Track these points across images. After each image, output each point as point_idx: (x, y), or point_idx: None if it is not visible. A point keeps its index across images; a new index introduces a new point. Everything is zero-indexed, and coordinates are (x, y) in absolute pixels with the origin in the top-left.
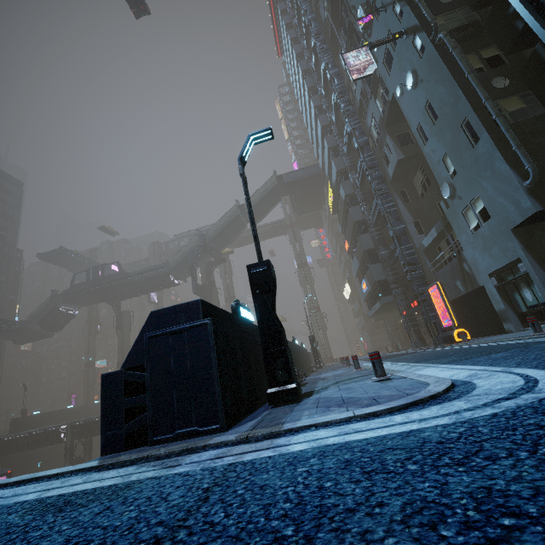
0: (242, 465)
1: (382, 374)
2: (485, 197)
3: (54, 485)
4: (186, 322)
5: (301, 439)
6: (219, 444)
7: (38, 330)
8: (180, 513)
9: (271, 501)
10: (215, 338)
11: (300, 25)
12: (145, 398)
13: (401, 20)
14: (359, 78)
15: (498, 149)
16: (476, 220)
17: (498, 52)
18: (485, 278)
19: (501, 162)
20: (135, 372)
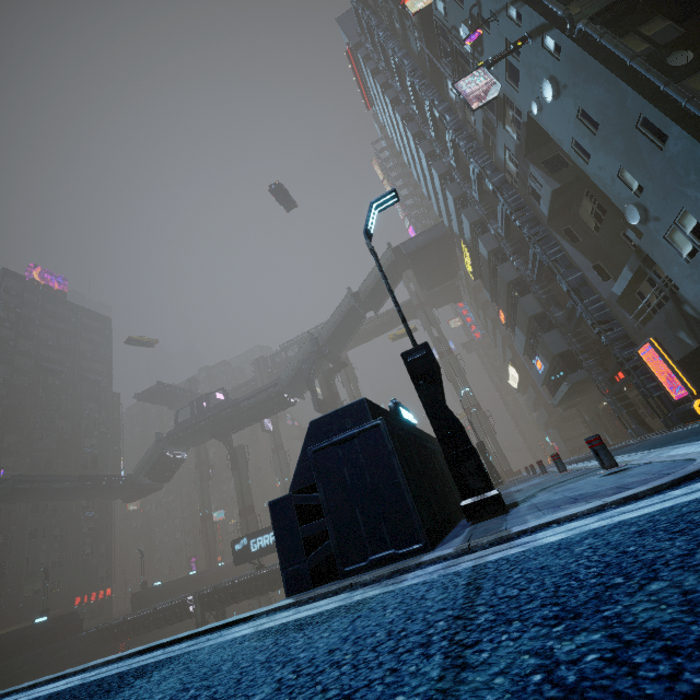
0: (492, 563)
1: (612, 464)
2: (696, 209)
3: (262, 621)
4: (354, 427)
5: (549, 533)
6: (435, 560)
7: (147, 483)
8: (458, 601)
9: (568, 572)
10: (392, 440)
11: (388, 67)
12: (324, 523)
13: (520, 24)
14: (481, 106)
15: None
16: (689, 244)
17: (666, 22)
18: None
19: None
20: (306, 494)
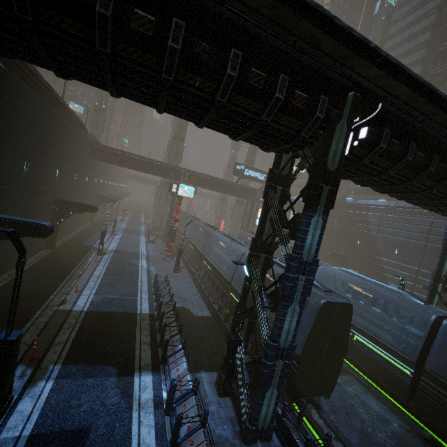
0: None
1: None
2: None
3: None
4: None
5: None
6: None
7: None
8: None
9: None
10: None
11: None
12: None
13: None
14: None
15: None
16: None
17: None
18: None
19: None
20: None
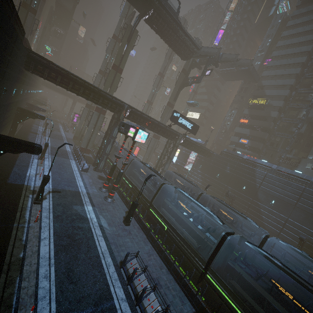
0: None
1: None
2: None
3: None
4: None
5: None
6: None
7: None
8: None
9: None
10: None
11: None
12: None
13: None
14: None
15: None
16: (309, 167)
17: None
18: None
19: None
20: None
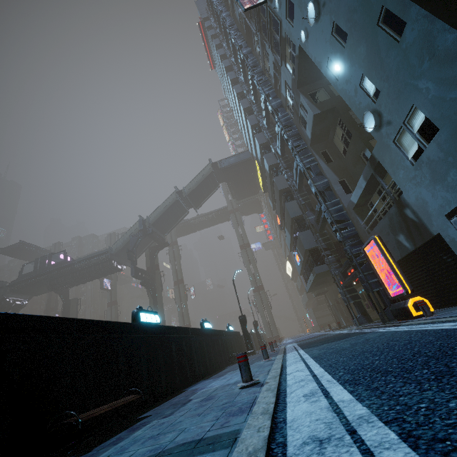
0: None
1: None
2: (426, 102)
3: None
4: None
5: None
6: None
7: None
8: None
9: None
10: None
11: (222, 33)
12: None
13: None
14: (252, 7)
15: (438, 17)
16: (416, 144)
17: None
18: (441, 221)
19: (447, 33)
20: None
